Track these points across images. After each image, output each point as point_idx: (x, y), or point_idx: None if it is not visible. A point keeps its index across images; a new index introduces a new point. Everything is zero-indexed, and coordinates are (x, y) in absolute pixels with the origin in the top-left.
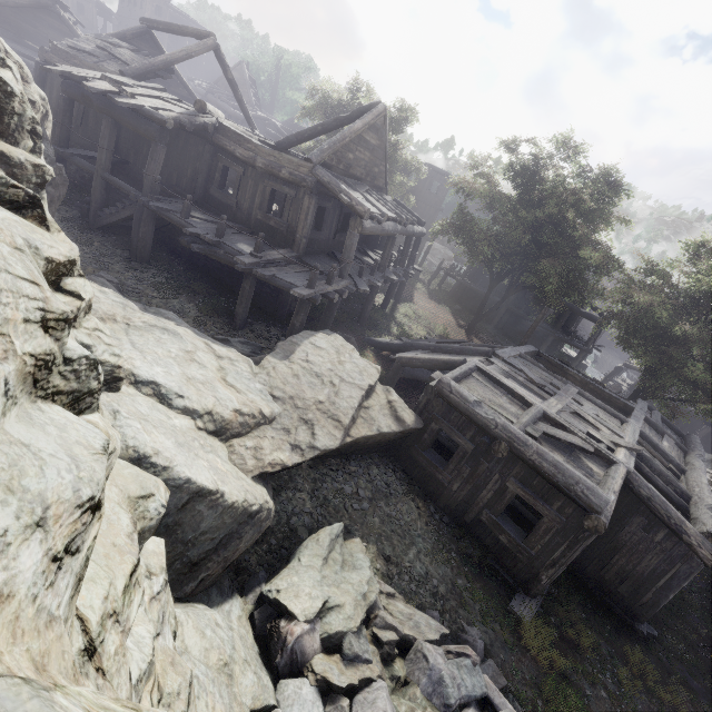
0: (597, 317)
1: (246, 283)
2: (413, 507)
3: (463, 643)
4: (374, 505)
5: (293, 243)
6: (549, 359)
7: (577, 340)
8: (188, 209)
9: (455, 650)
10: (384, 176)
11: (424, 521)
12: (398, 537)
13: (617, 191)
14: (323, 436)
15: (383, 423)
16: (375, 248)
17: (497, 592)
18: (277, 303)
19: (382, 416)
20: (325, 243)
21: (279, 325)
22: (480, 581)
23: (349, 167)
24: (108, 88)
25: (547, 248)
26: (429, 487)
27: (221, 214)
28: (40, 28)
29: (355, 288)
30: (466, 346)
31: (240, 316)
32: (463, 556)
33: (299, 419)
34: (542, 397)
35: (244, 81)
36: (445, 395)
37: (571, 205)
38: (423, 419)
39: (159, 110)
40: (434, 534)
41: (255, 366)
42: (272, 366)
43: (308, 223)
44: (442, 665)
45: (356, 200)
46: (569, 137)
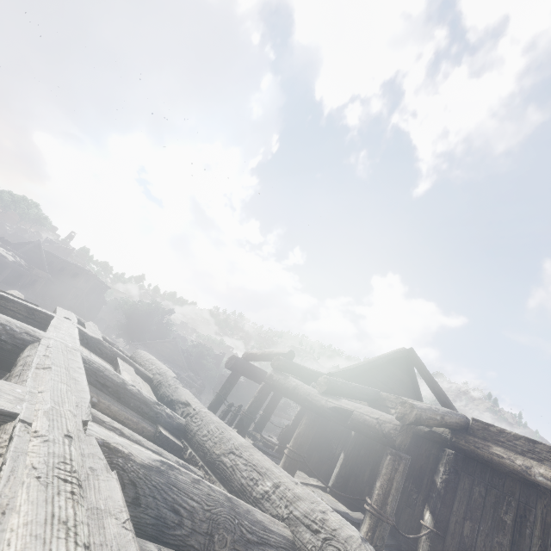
0: None
1: None
2: None
3: None
4: None
5: None
6: None
7: None
8: None
9: None
10: None
11: None
12: None
13: None
14: None
15: None
16: None
17: None
18: None
19: None
20: None
21: None
22: None
23: None
24: None
25: None
26: None
27: None
28: None
29: None
30: None
31: None
32: None
33: None
34: None
35: (179, 353)
36: None
37: None
38: None
39: None
40: None
41: None
42: None
43: None
44: None
45: None
46: None
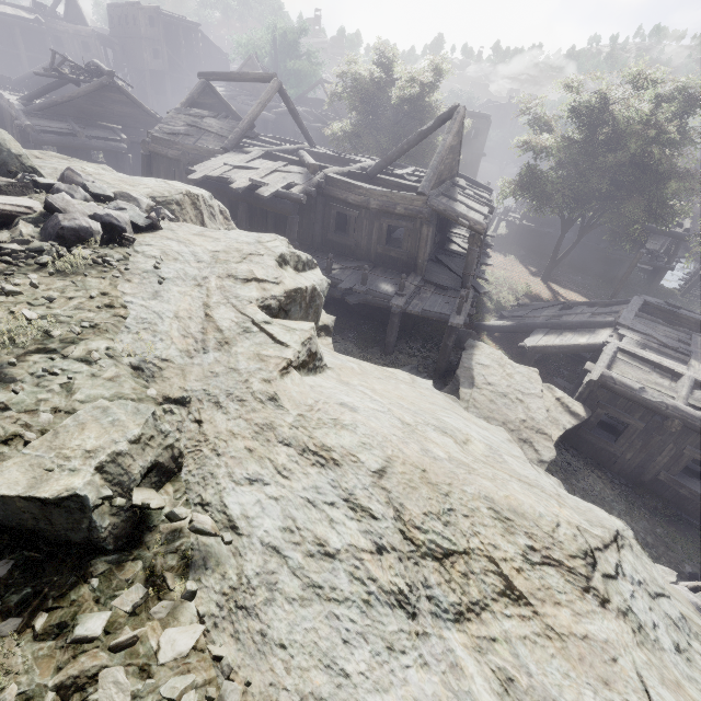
0: (678, 232)
1: (395, 317)
2: (595, 478)
3: (684, 577)
4: (569, 484)
5: (415, 267)
6: (657, 307)
7: (655, 258)
8: (331, 266)
9: (691, 585)
10: (457, 163)
11: (609, 487)
12: (599, 506)
13: (699, 105)
14: (543, 450)
15: (564, 421)
16: (450, 228)
17: (687, 532)
18: (405, 319)
19: (560, 415)
20: (429, 252)
21: (412, 337)
22: (671, 526)
23: (440, 176)
24: (246, 183)
25: (627, 186)
26: (601, 458)
27: (341, 253)
28: (106, 106)
29: (478, 294)
30: (586, 320)
31: (392, 344)
32: (650, 509)
33: (519, 440)
34: (681, 360)
35: None
36: (609, 387)
37: (651, 138)
38: (587, 406)
39: (292, 190)
40: (621, 496)
41: (459, 401)
42: (470, 398)
43: (428, 248)
44: (695, 599)
45: (473, 221)
46: (641, 66)
